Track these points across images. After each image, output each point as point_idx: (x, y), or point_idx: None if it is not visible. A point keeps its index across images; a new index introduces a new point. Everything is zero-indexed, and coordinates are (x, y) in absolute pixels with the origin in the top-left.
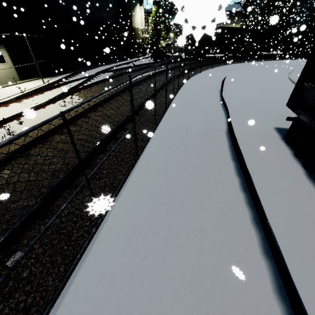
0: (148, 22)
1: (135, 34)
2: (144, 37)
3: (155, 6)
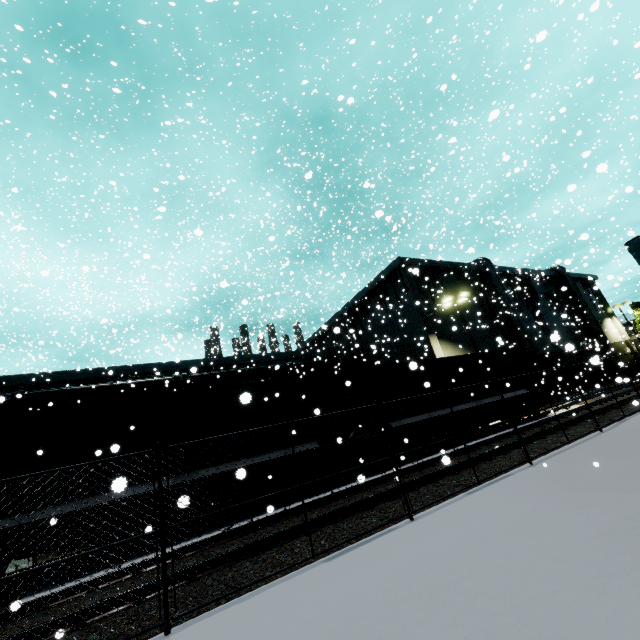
0: (633, 330)
1: (615, 350)
2: (635, 350)
3: (637, 309)
